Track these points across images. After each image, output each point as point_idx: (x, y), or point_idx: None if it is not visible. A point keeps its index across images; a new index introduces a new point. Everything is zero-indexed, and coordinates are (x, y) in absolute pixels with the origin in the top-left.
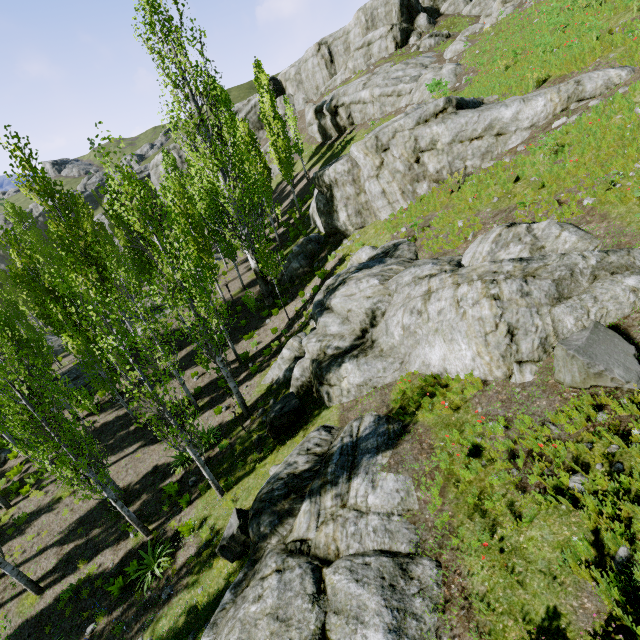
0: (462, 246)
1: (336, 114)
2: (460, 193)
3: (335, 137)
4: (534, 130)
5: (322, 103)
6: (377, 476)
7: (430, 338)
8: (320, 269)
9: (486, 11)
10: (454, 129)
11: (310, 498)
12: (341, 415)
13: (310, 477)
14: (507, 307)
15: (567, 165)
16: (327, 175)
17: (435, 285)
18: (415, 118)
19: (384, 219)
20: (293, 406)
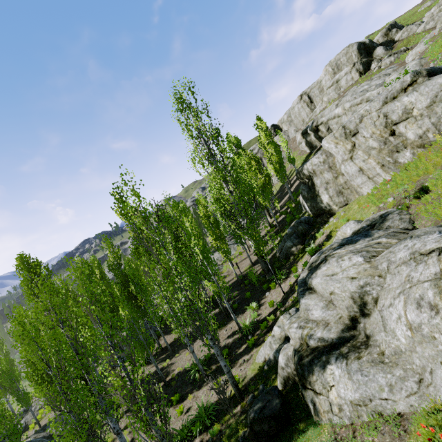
0: None
1: (317, 131)
2: None
3: (319, 146)
4: None
5: (306, 127)
6: None
7: None
8: (310, 246)
9: (441, 19)
10: (430, 91)
11: None
12: None
13: None
14: None
15: None
16: (305, 169)
17: None
18: (380, 100)
19: (367, 193)
20: (273, 410)
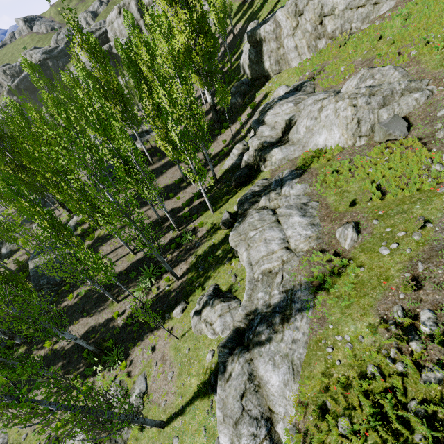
0: (341, 83)
1: None
2: (345, 47)
3: None
4: (398, 0)
5: None
6: (293, 185)
7: (320, 131)
8: (250, 103)
9: None
10: None
11: (265, 195)
12: (271, 174)
13: (263, 191)
14: (359, 110)
15: (409, 29)
16: (258, 34)
17: (325, 103)
18: None
19: (294, 67)
20: (246, 172)
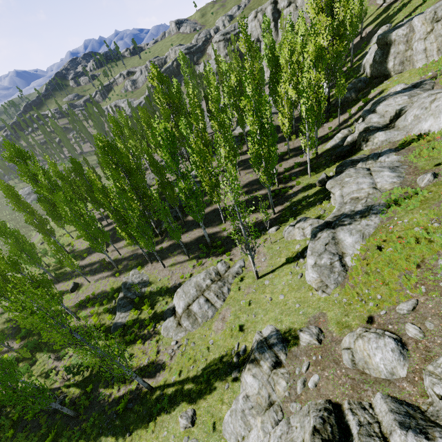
0: None
1: None
2: None
3: None
4: None
5: None
6: (389, 156)
7: (427, 118)
8: (363, 98)
9: None
10: None
11: (362, 161)
12: (370, 152)
13: (361, 159)
14: None
15: None
16: (389, 37)
17: (439, 96)
18: None
19: (418, 67)
20: (347, 149)
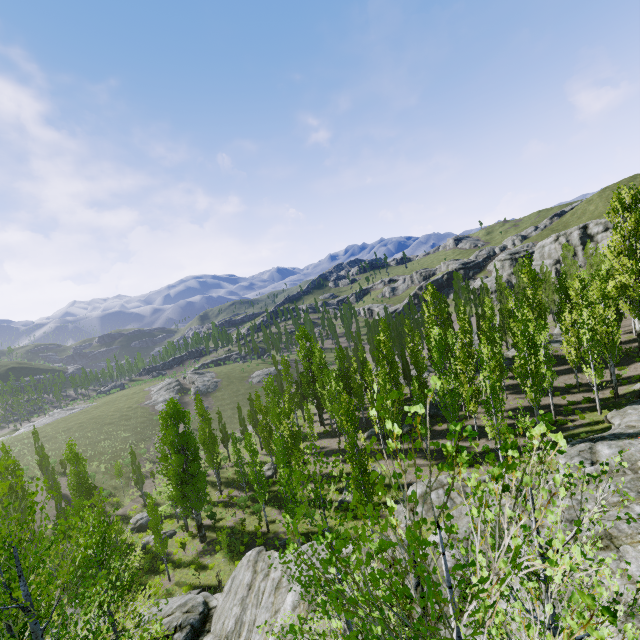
0: None
1: None
2: None
3: None
4: None
5: None
6: None
7: None
8: None
9: None
10: None
11: None
12: None
13: None
14: None
15: None
16: None
17: None
18: None
19: None
20: None
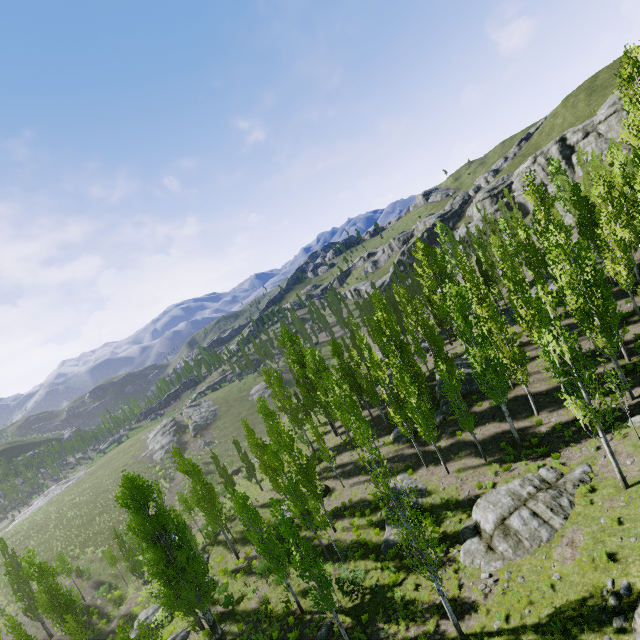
0: None
1: None
2: None
3: None
4: None
5: None
6: None
7: None
8: None
9: None
10: None
11: None
12: None
13: None
14: None
15: None
16: None
17: None
18: None
19: None
20: None
